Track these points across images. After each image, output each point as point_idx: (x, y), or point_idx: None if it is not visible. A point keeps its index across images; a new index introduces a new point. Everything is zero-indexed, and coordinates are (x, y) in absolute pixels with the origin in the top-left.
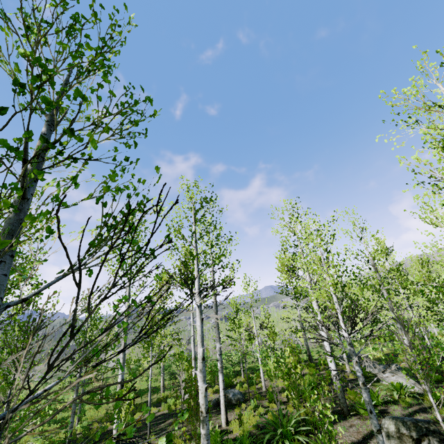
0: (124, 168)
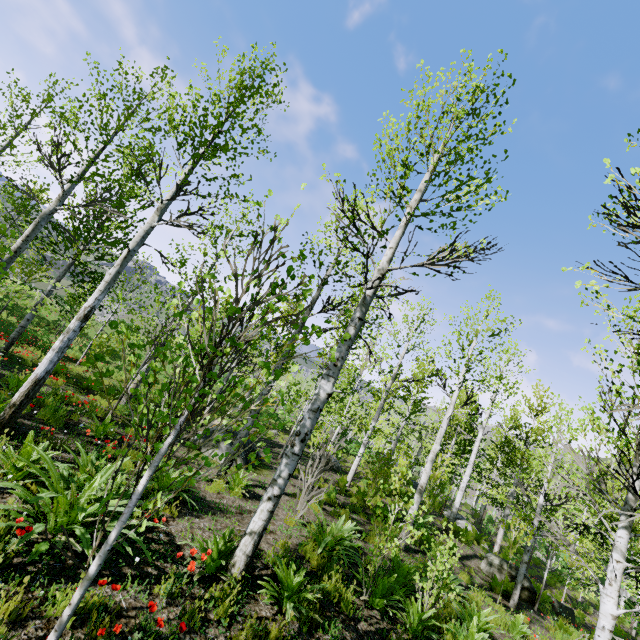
0: None
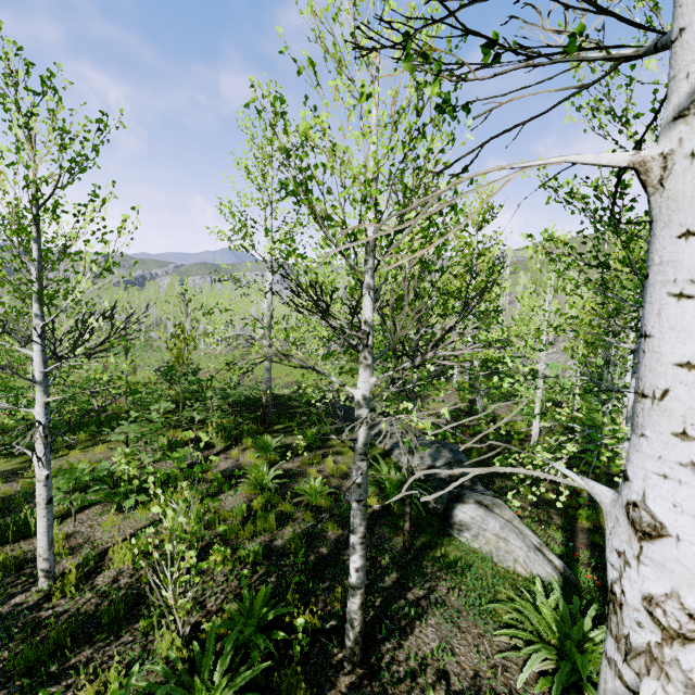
0: None
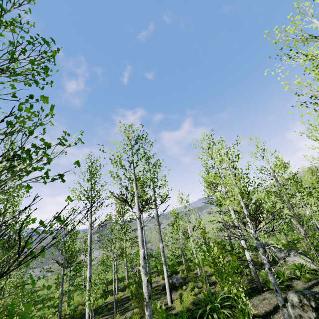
0: (30, 105)
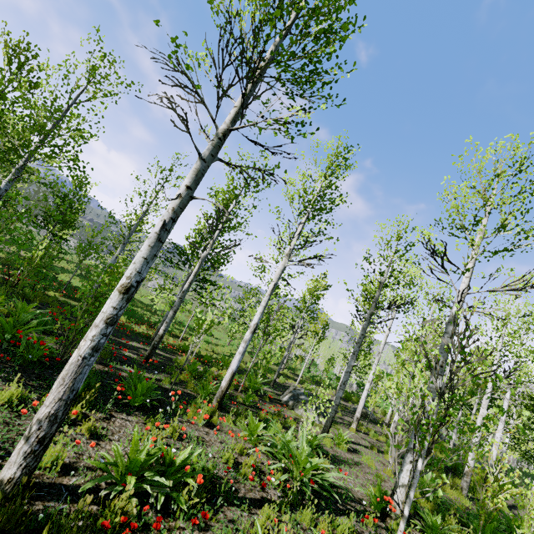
0: None
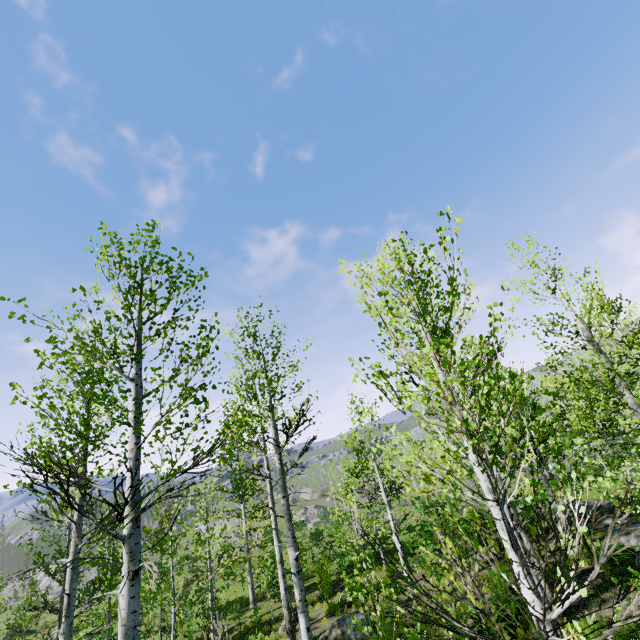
0: None
